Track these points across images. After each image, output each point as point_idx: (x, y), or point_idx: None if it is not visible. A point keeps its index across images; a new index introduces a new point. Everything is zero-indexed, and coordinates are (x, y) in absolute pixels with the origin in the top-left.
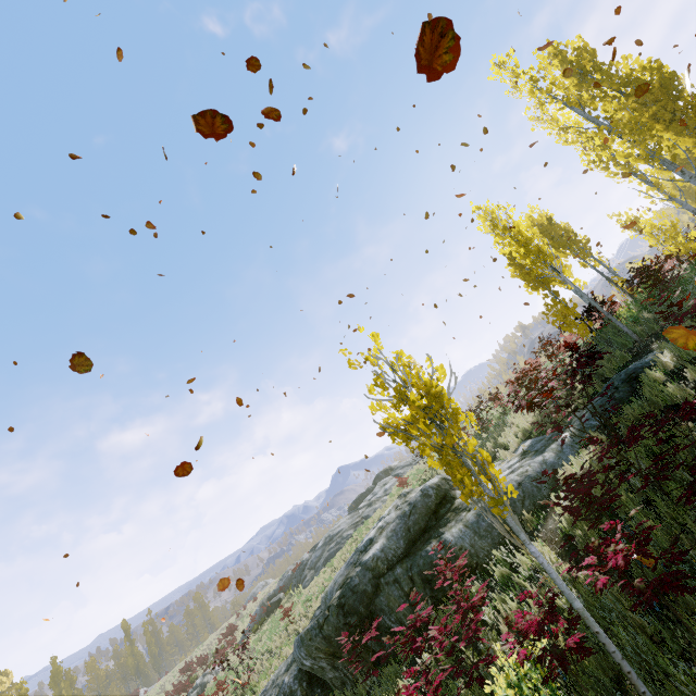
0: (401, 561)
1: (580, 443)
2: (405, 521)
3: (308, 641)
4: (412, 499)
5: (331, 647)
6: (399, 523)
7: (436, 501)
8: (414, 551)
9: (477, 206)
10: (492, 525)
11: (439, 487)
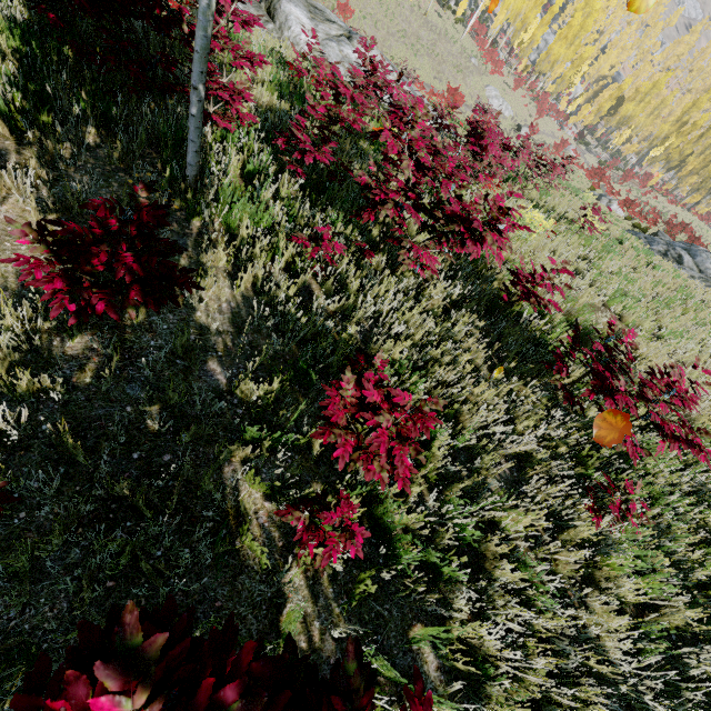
0: None
1: None
2: None
3: None
4: None
5: None
6: None
7: None
8: None
9: None
10: None
11: None
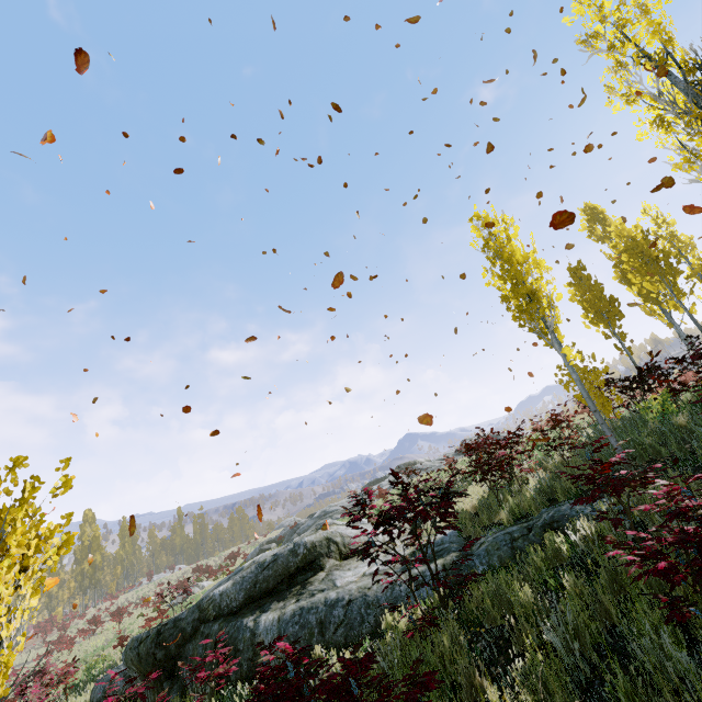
0: (227, 617)
1: (389, 605)
2: (257, 572)
3: (129, 648)
4: (280, 550)
5: (141, 666)
6: (252, 572)
7: (299, 564)
8: (242, 613)
9: (476, 213)
10: (296, 636)
11: (314, 548)
